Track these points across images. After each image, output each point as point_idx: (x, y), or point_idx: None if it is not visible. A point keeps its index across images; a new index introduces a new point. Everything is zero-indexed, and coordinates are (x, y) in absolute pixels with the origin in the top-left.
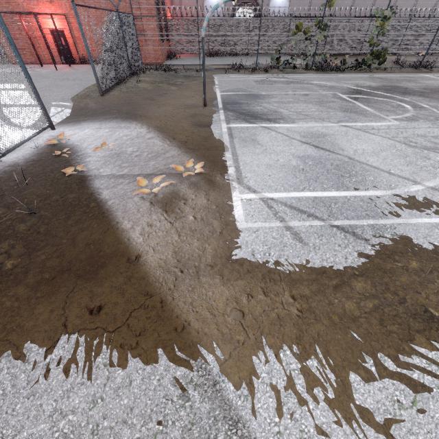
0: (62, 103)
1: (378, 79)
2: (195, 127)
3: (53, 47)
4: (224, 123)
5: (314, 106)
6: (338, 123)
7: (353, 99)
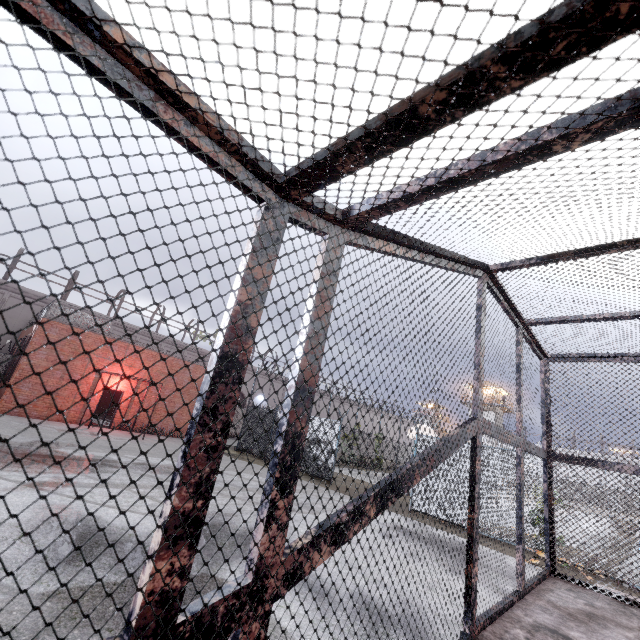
0: (330, 490)
1: None
2: None
3: (93, 405)
4: None
5: None
6: None
7: None
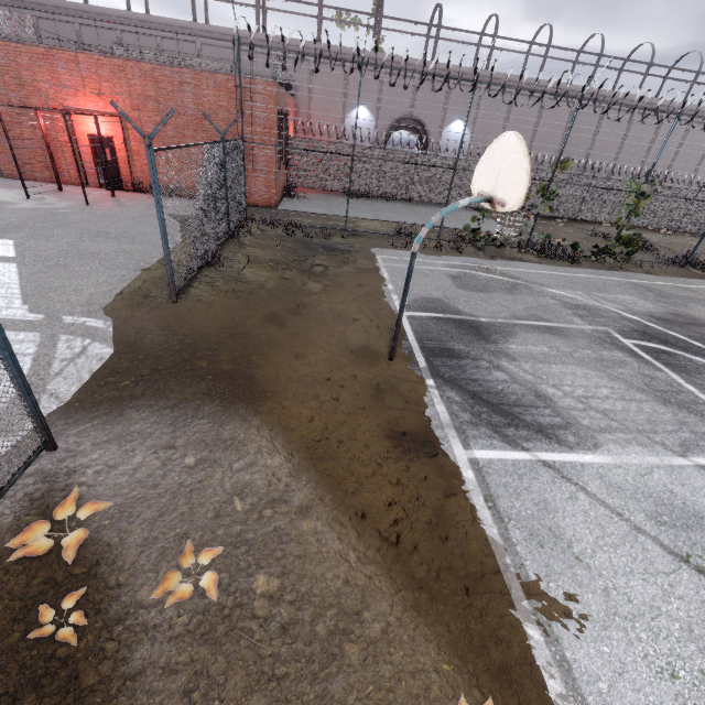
0: (86, 322)
1: (649, 293)
2: (396, 455)
3: (88, 160)
4: (456, 438)
5: (600, 378)
6: (688, 457)
7: (652, 356)
